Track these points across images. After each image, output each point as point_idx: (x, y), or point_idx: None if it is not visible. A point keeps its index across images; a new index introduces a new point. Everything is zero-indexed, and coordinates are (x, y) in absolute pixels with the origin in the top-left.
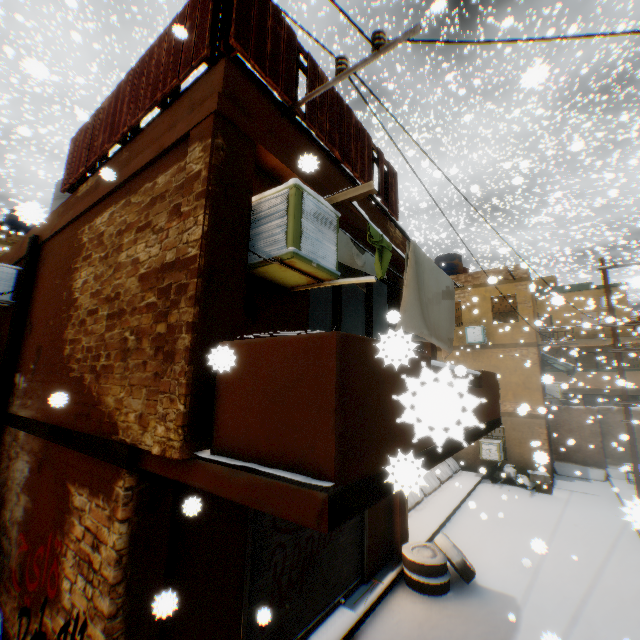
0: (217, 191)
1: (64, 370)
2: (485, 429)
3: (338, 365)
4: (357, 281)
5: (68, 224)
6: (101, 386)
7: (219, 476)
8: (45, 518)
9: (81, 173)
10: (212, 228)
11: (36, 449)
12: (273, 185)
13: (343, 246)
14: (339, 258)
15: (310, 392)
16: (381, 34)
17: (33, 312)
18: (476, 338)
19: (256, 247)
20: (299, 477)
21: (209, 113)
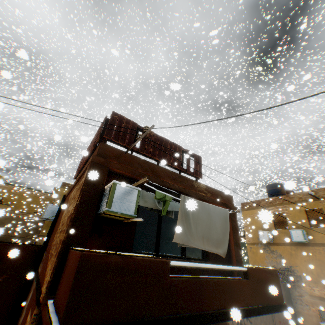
0: (86, 188)
1: (49, 252)
2: (253, 311)
3: (78, 267)
4: (138, 220)
5: (69, 192)
6: (49, 262)
7: (46, 313)
8: (23, 323)
9: (77, 173)
10: (80, 202)
11: (34, 288)
12: (121, 178)
13: (150, 199)
14: (147, 205)
15: (71, 278)
16: (147, 126)
17: (56, 225)
18: (298, 238)
19: (101, 206)
20: (55, 319)
21: (90, 161)
